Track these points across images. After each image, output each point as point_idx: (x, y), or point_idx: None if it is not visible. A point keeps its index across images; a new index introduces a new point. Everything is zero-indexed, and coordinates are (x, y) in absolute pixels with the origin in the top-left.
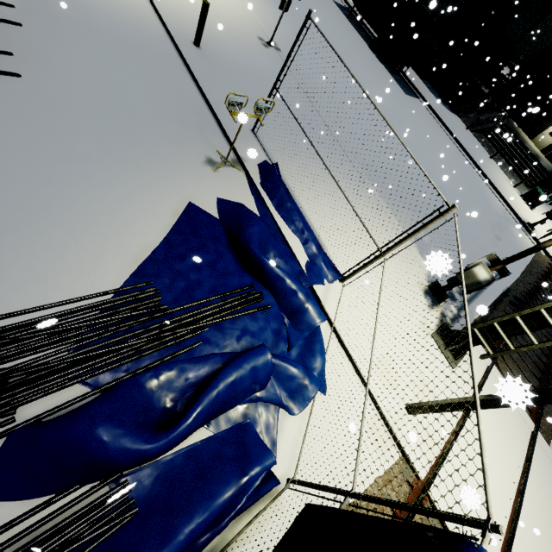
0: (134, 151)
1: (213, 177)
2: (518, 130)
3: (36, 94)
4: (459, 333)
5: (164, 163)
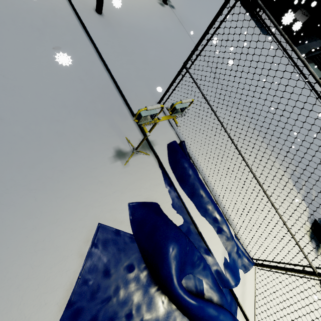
0: (27, 171)
1: (123, 174)
2: None
3: None
4: None
5: (66, 175)
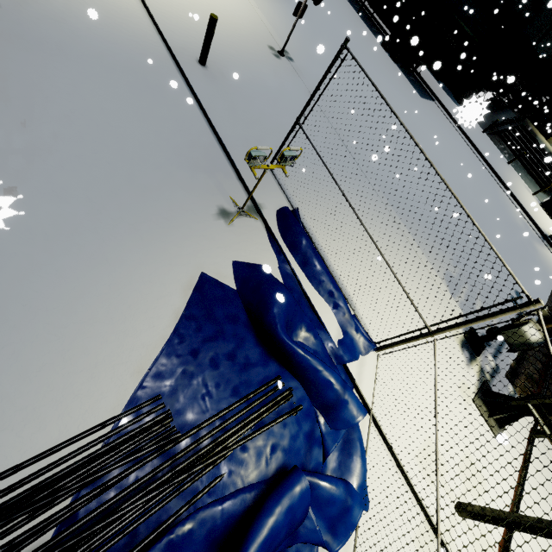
0: (133, 213)
1: (227, 233)
2: (534, 130)
3: (12, 150)
4: (504, 399)
5: (170, 223)
